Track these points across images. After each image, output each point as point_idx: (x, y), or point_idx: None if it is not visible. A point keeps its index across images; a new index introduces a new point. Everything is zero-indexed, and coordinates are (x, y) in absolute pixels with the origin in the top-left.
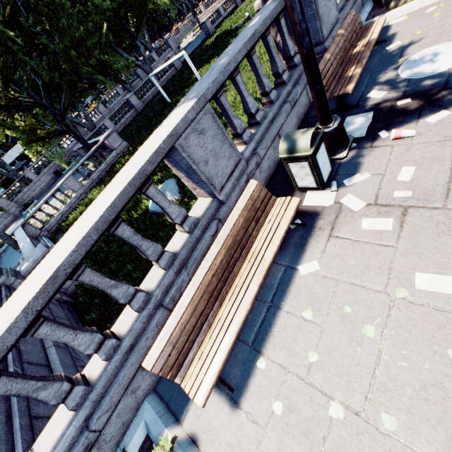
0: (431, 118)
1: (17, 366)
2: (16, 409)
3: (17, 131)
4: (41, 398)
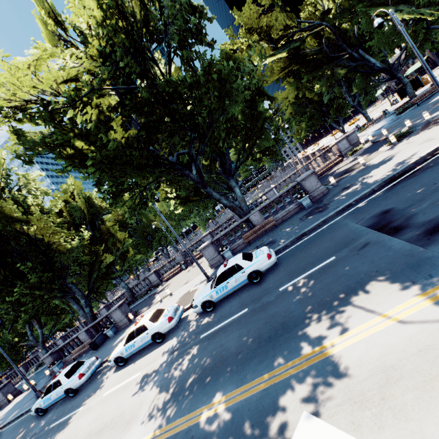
0: None
1: None
2: None
3: None
4: None
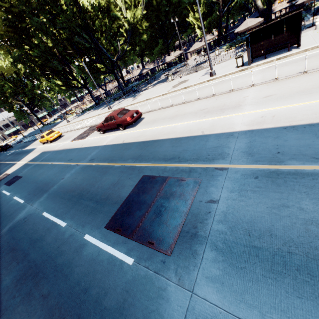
0: None
1: None
2: None
3: None
4: None
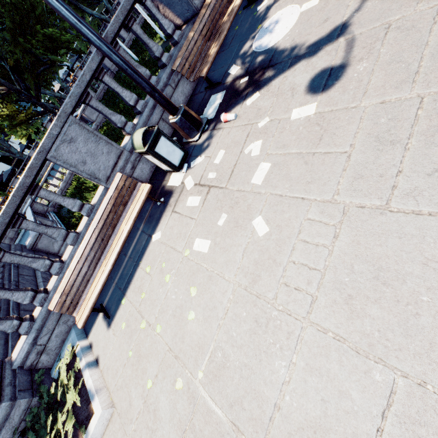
0: (249, 100)
1: (15, 313)
2: (11, 337)
3: (1, 120)
4: (1, 329)
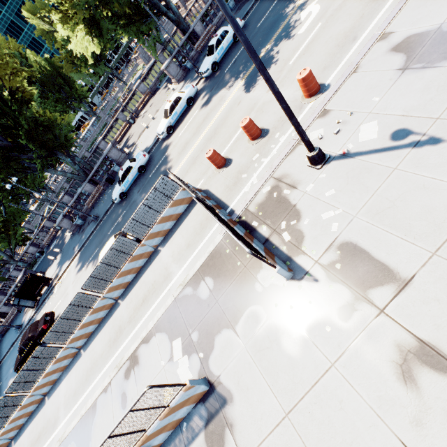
0: None
1: None
2: None
3: None
4: None
